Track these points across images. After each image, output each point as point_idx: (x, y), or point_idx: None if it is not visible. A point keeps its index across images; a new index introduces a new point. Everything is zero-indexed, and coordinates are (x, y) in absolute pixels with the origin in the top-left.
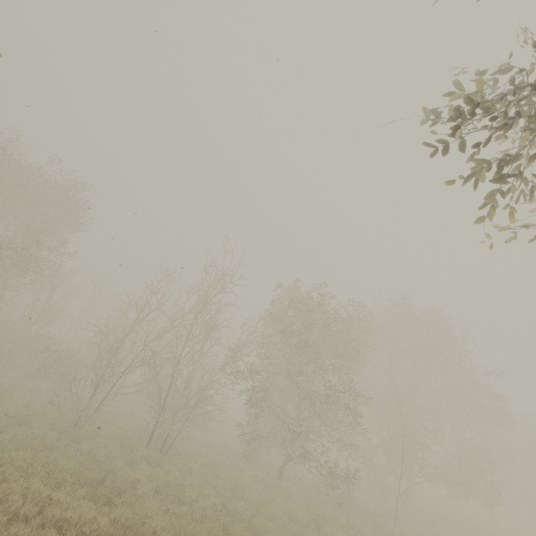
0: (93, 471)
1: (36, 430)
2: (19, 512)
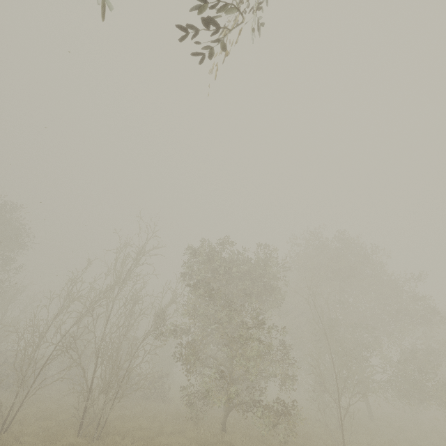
0: None
1: None
2: None
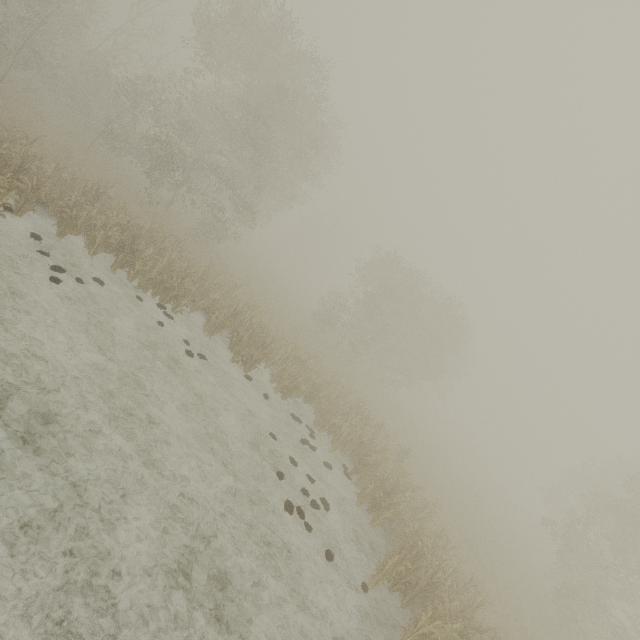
0: None
1: None
2: None
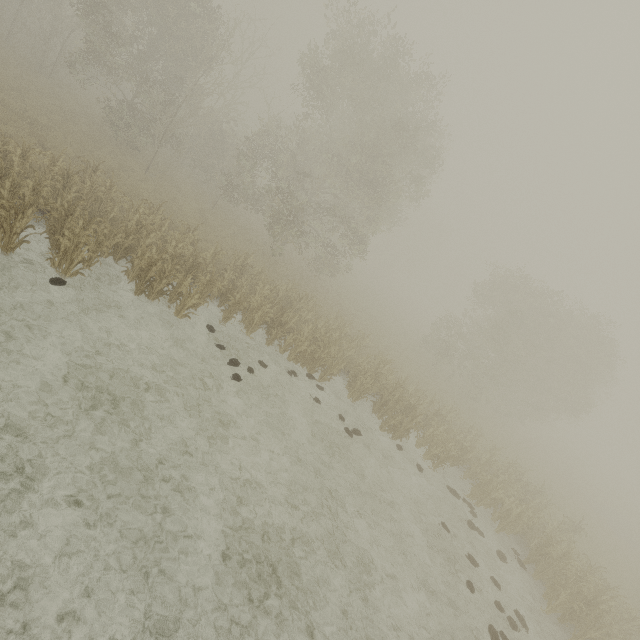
0: None
1: None
2: None
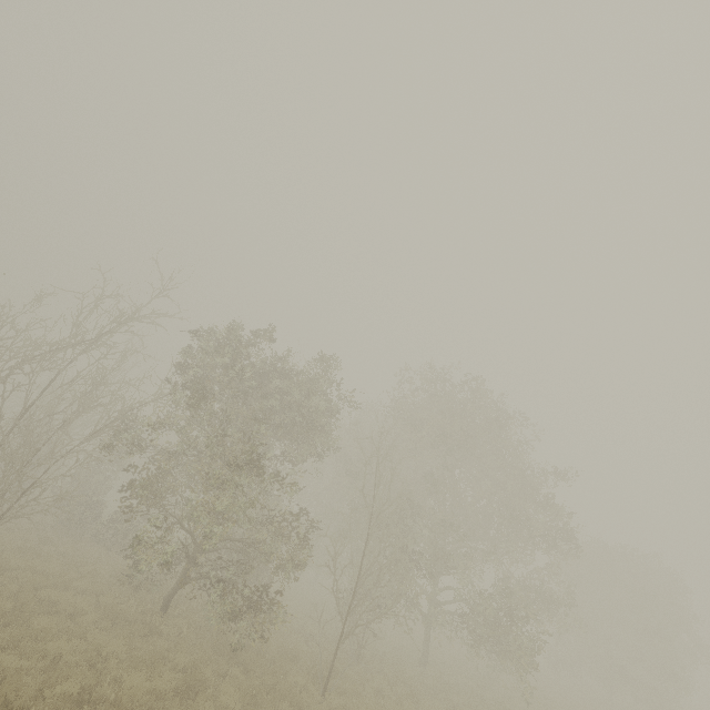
0: None
1: None
2: None
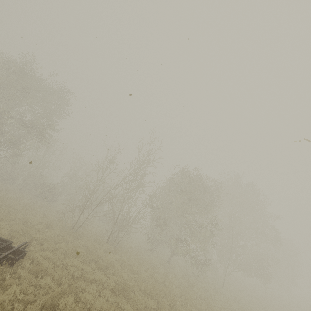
0: (93, 256)
1: (57, 231)
2: (73, 274)
